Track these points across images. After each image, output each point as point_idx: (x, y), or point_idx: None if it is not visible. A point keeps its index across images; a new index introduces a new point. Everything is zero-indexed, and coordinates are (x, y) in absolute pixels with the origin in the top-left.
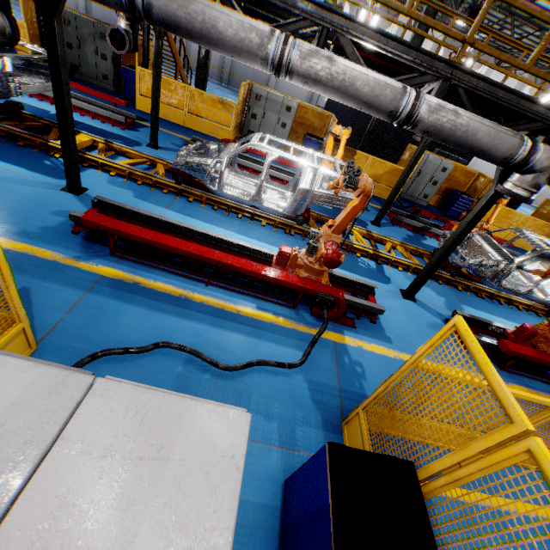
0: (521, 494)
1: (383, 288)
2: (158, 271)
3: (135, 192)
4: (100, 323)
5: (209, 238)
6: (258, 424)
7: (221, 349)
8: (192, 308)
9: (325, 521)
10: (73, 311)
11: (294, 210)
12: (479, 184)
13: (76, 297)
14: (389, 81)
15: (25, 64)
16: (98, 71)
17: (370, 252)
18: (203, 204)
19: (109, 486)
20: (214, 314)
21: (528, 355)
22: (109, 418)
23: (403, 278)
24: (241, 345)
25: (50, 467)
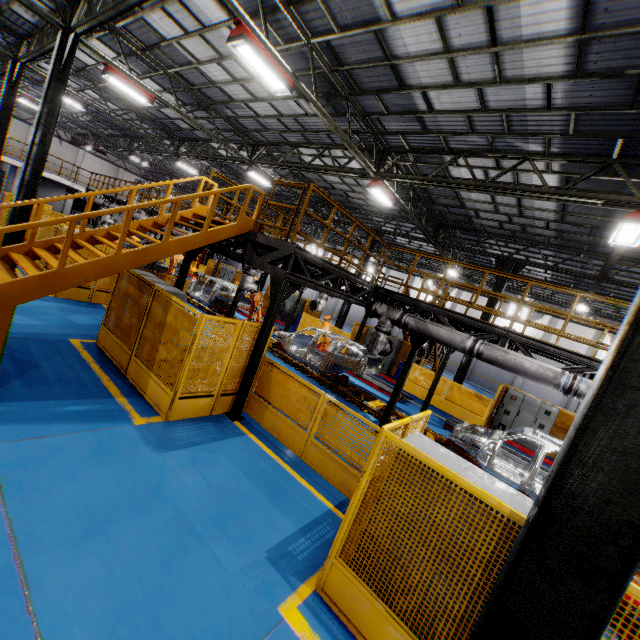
0: None
1: None
2: None
3: None
4: None
5: None
6: None
7: None
8: None
9: None
10: None
11: None
12: None
13: None
14: None
15: None
16: None
17: None
18: None
19: None
20: None
21: None
22: None
23: None
24: None
25: None
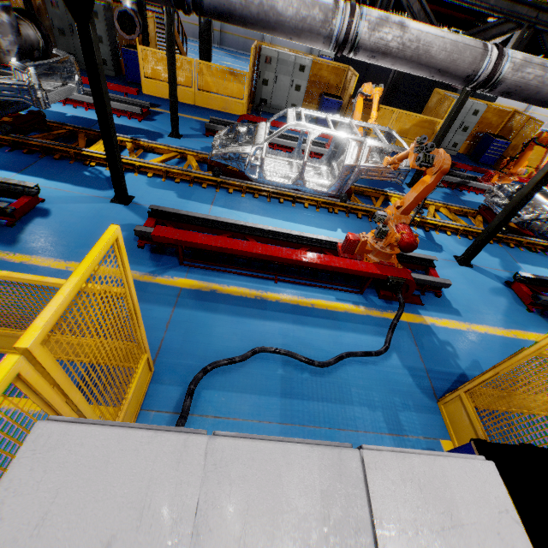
0: None
1: (438, 257)
2: (228, 275)
3: (177, 191)
4: (197, 337)
5: (265, 232)
6: (364, 415)
7: (309, 346)
8: (271, 309)
9: None
10: (169, 329)
11: (339, 189)
12: (515, 123)
13: (167, 314)
14: (468, 40)
15: (38, 67)
16: None
17: (417, 220)
18: (243, 194)
19: None
20: (292, 312)
21: None
22: (396, 491)
23: (454, 243)
24: (326, 340)
25: None
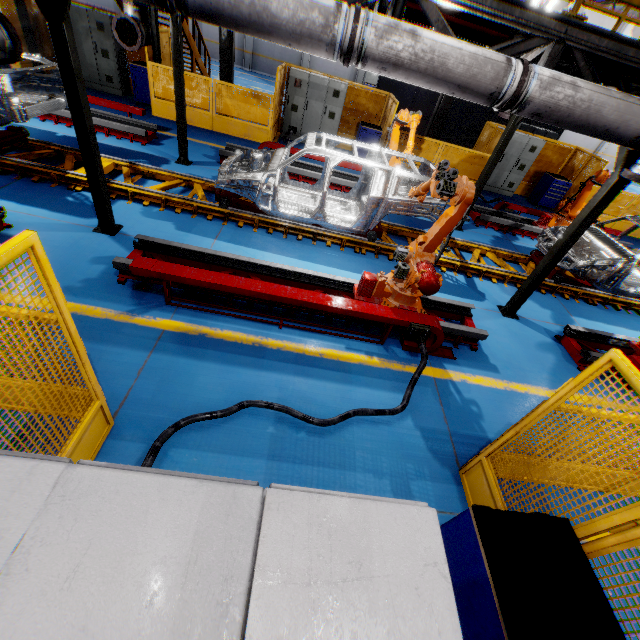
0: None
1: (478, 306)
2: (223, 318)
3: (176, 223)
4: (174, 387)
5: (272, 271)
6: (368, 484)
7: (311, 401)
8: (270, 357)
9: (484, 594)
10: (142, 376)
11: (365, 225)
12: (577, 162)
13: (141, 359)
14: (489, 54)
15: (21, 78)
16: (100, 73)
17: (458, 264)
18: (255, 229)
19: (325, 618)
20: (295, 362)
21: None
22: (296, 536)
23: (499, 292)
24: (333, 395)
25: (259, 605)
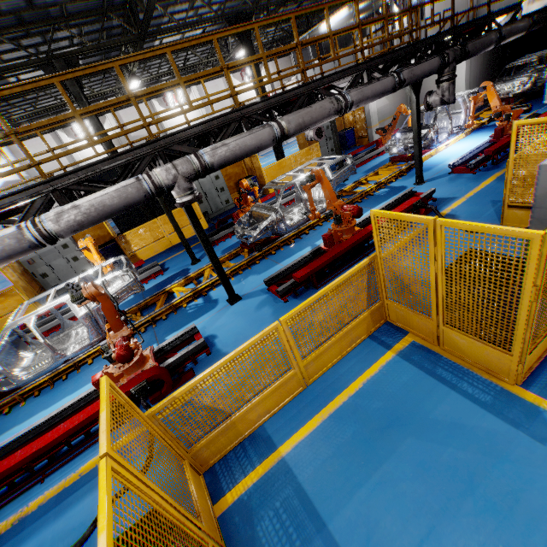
0: (351, 377)
1: (213, 313)
2: None
3: None
4: None
5: (26, 437)
6: None
7: (69, 532)
8: (31, 522)
9: None
10: None
11: (97, 333)
12: (248, 163)
13: None
14: (3, 234)
15: None
16: None
17: (191, 295)
18: (23, 403)
19: None
20: (55, 504)
21: (314, 268)
22: None
23: None
24: (90, 505)
25: None
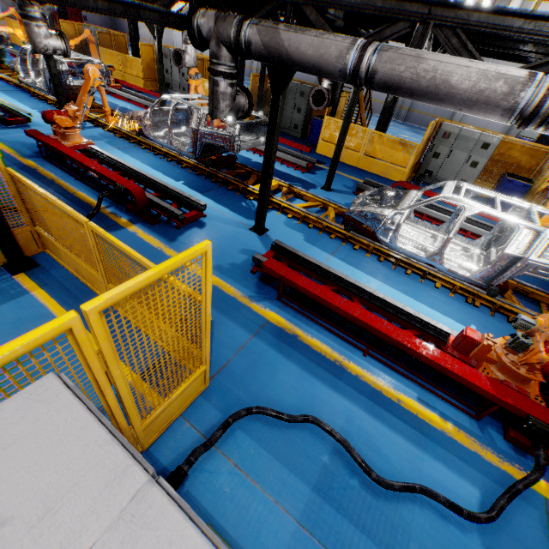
0: None
1: None
2: (316, 326)
3: (305, 235)
4: (259, 373)
5: (373, 298)
6: None
7: (374, 448)
8: (346, 381)
9: None
10: (240, 353)
11: (487, 278)
12: None
13: (244, 339)
14: None
15: (245, 126)
16: (291, 123)
17: None
18: (368, 254)
19: None
20: (369, 396)
21: None
22: None
23: None
24: (400, 453)
25: None
